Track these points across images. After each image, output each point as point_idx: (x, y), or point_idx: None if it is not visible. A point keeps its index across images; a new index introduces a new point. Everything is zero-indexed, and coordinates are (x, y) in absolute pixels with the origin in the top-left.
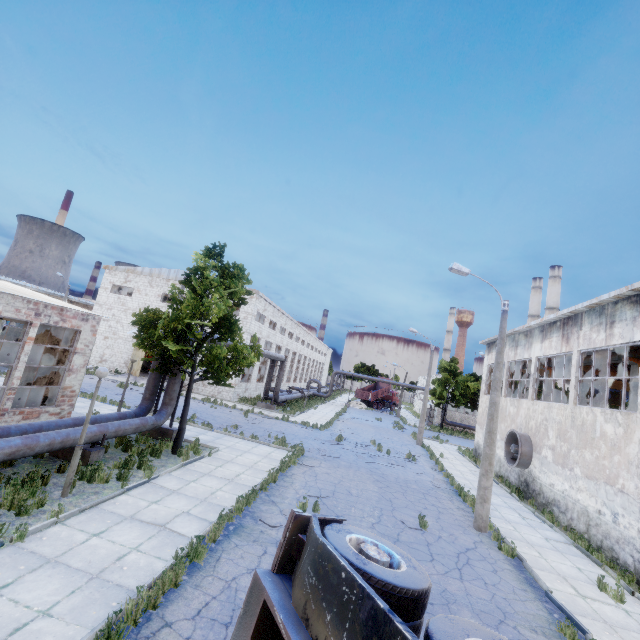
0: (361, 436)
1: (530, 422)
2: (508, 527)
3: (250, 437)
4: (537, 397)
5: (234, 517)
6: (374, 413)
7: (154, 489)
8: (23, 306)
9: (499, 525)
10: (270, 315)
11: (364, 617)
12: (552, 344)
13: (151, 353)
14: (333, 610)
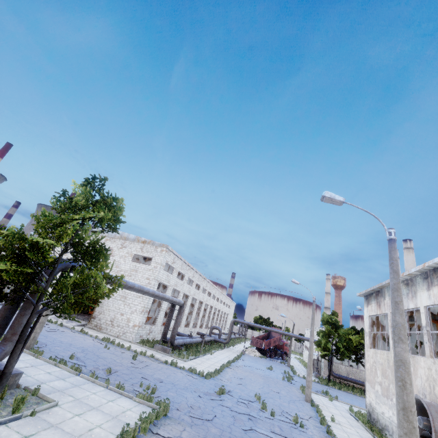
0: (247, 388)
1: (436, 387)
2: None
3: (115, 386)
4: (418, 353)
5: None
6: (267, 361)
7: None
8: None
9: None
10: (179, 267)
11: None
12: None
13: None
14: None
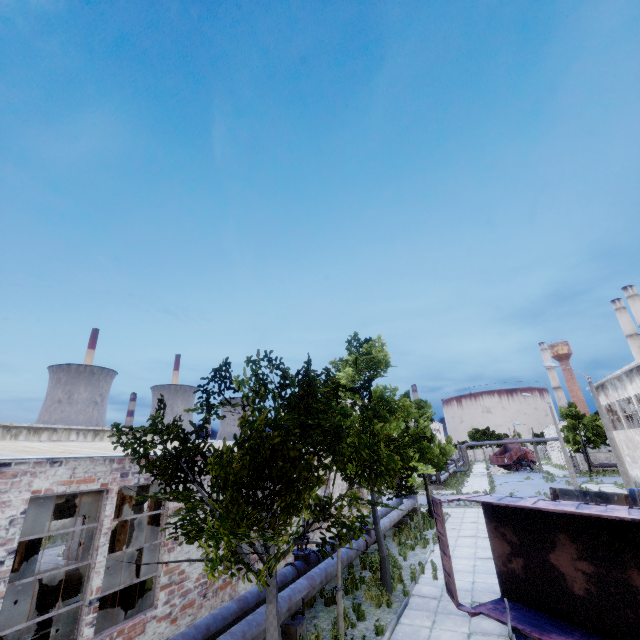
0: (524, 492)
1: None
2: None
3: (455, 505)
4: None
5: None
6: (518, 475)
7: (450, 529)
8: None
9: None
10: None
11: (582, 494)
12: (638, 385)
13: None
14: (575, 498)
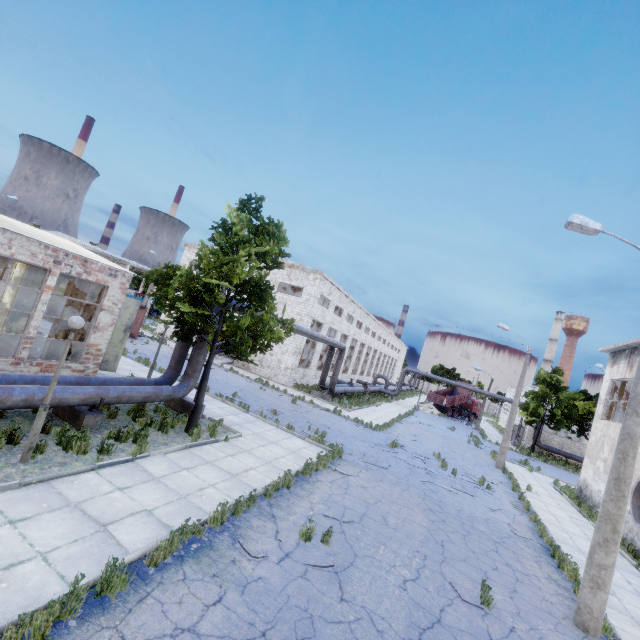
0: (424, 445)
1: None
2: (637, 634)
3: (285, 426)
4: None
5: (204, 531)
6: (447, 421)
7: (133, 471)
8: (40, 251)
9: (620, 626)
10: (336, 300)
11: None
12: None
13: (170, 316)
14: None
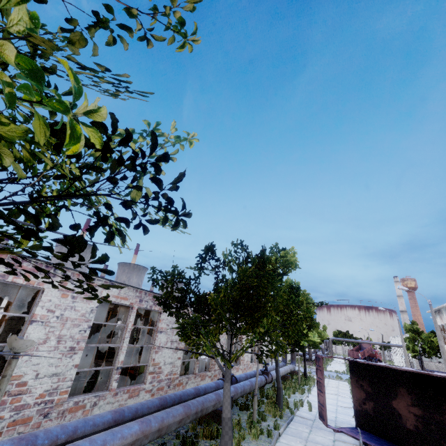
0: None
1: None
2: None
3: None
4: None
5: None
6: None
7: None
8: None
9: None
10: None
11: None
12: None
13: None
14: None
